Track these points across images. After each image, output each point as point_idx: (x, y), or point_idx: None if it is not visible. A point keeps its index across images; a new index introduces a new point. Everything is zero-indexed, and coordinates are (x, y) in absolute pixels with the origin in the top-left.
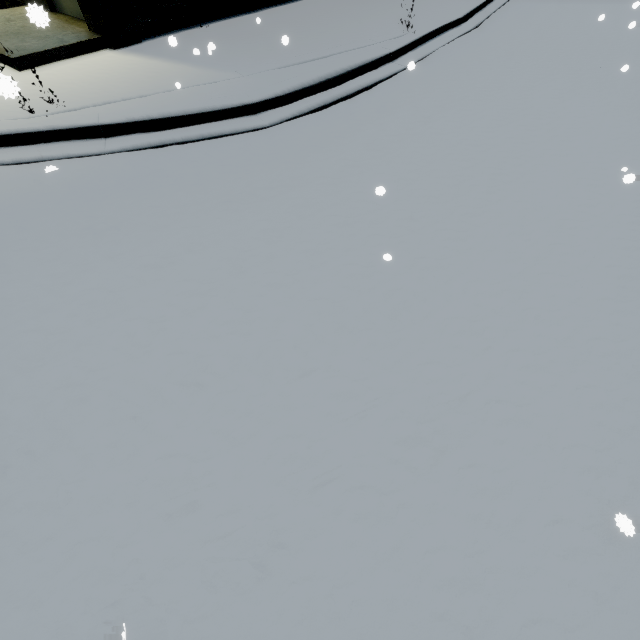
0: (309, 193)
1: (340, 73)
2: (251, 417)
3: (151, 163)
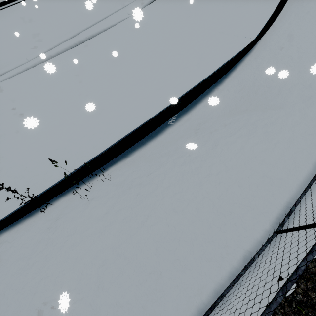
0: (33, 5)
1: None
2: (17, 25)
3: (1, 11)
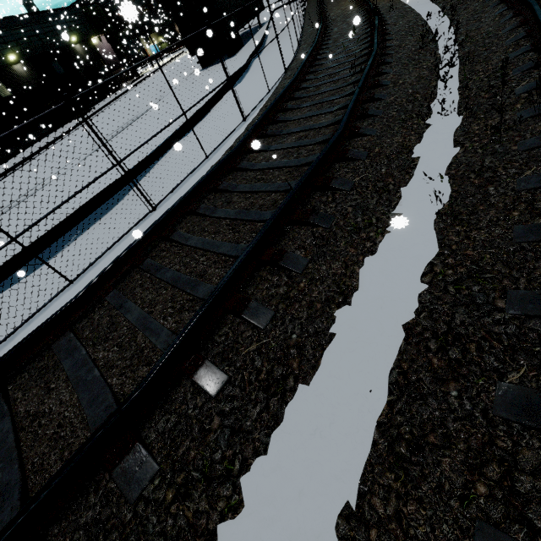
0: None
1: (12, 166)
2: None
3: None
